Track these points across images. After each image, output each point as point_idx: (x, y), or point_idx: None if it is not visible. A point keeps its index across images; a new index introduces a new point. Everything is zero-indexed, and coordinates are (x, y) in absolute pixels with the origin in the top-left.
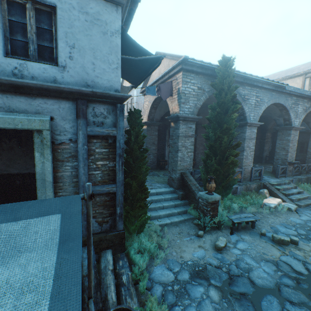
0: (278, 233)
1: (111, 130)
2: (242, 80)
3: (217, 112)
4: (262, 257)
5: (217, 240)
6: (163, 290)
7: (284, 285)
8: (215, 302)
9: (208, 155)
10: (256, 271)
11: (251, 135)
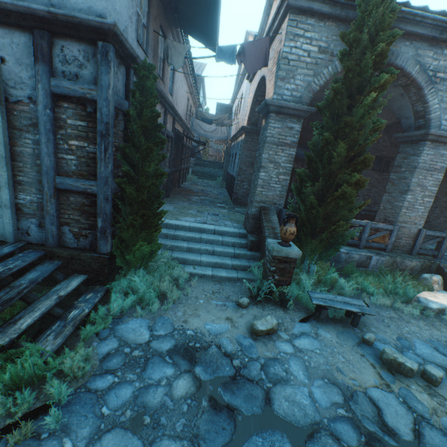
0: (406, 351)
1: (88, 89)
2: (435, 33)
3: (335, 90)
4: (330, 374)
5: (259, 319)
6: (115, 348)
7: (329, 434)
8: (171, 396)
9: (302, 178)
10: (293, 388)
11: (436, 163)
